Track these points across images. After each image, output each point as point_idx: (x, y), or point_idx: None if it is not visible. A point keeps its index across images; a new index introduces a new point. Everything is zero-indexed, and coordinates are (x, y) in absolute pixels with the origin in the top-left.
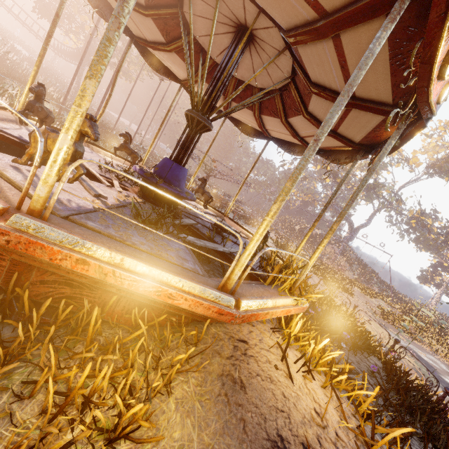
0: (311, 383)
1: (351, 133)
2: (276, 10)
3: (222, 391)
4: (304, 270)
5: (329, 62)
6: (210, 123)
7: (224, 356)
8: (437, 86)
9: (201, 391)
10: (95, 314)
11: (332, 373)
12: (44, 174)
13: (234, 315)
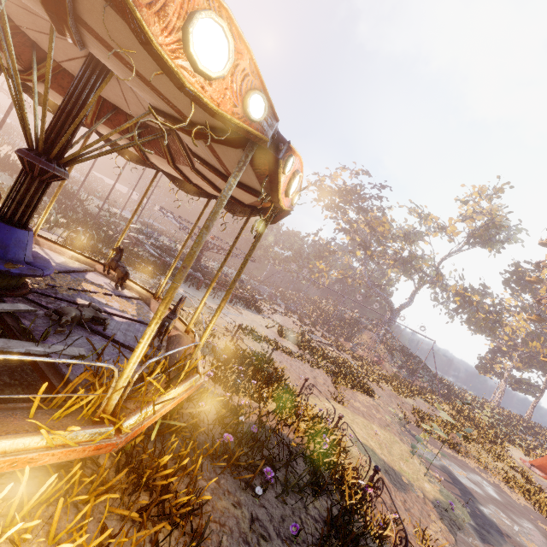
0: None
1: (246, 180)
2: None
3: None
4: (119, 379)
5: (124, 69)
6: (52, 167)
7: None
8: (218, 89)
9: None
10: None
11: None
12: None
13: None
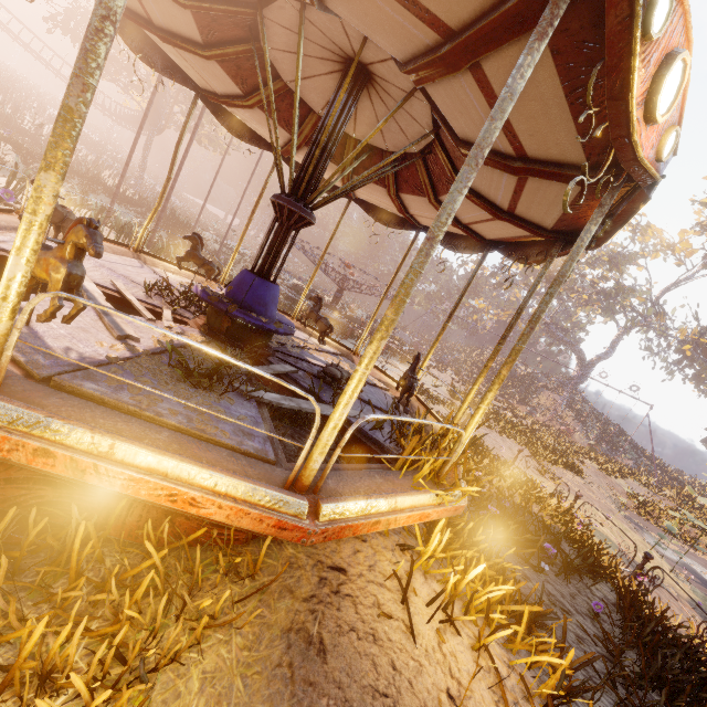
0: (451, 642)
1: (536, 215)
2: (381, 34)
3: (284, 658)
4: (458, 444)
5: (475, 106)
6: (309, 213)
7: (300, 595)
8: (649, 134)
9: (249, 659)
10: (80, 532)
11: (501, 621)
12: None
13: (306, 530)
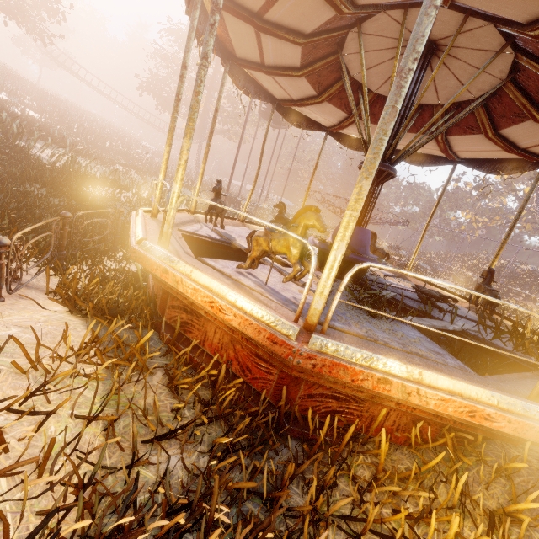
0: None
1: None
2: (514, 6)
3: None
4: None
5: None
6: (394, 170)
7: None
8: None
9: None
10: (383, 436)
11: None
12: (321, 287)
13: None
